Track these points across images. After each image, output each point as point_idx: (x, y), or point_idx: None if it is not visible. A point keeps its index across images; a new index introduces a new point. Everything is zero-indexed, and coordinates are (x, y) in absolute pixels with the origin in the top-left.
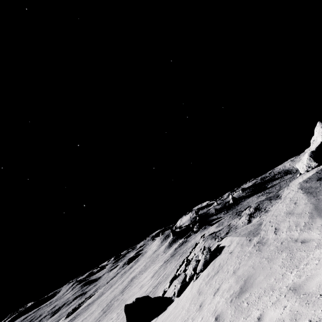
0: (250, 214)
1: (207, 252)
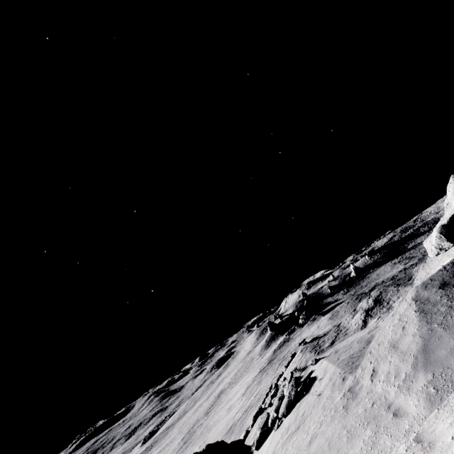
0: (367, 309)
1: (292, 386)
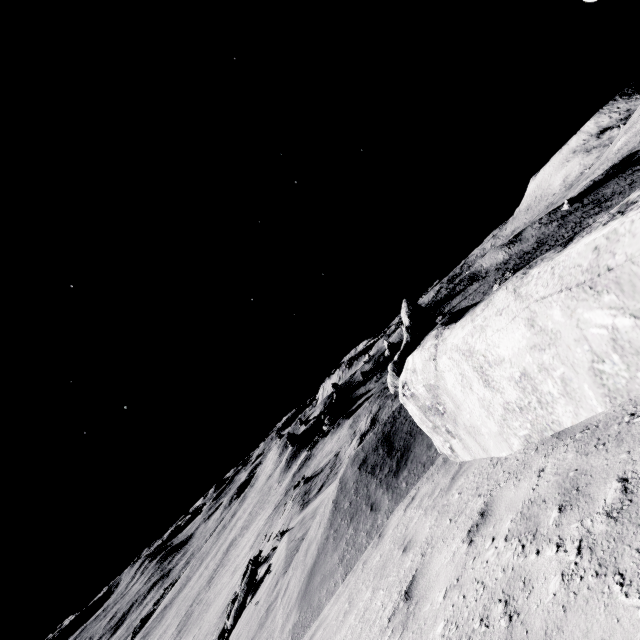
0: (363, 434)
1: (245, 584)
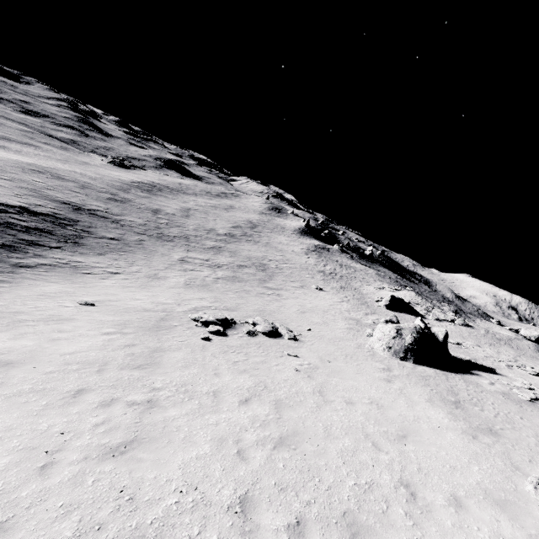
0: (452, 311)
1: (464, 321)
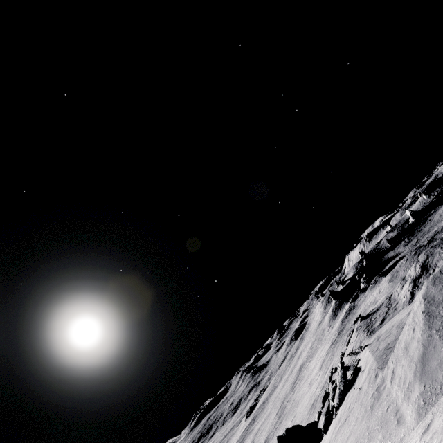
0: (414, 278)
1: (341, 378)
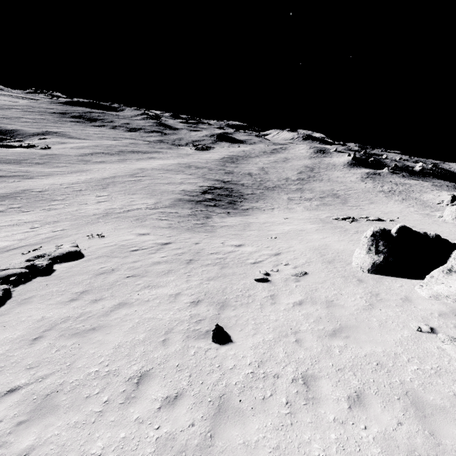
0: None
1: None
